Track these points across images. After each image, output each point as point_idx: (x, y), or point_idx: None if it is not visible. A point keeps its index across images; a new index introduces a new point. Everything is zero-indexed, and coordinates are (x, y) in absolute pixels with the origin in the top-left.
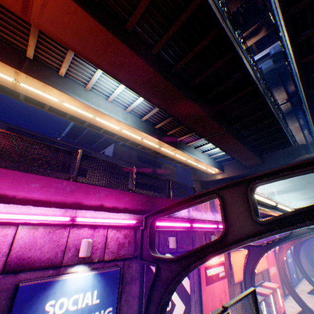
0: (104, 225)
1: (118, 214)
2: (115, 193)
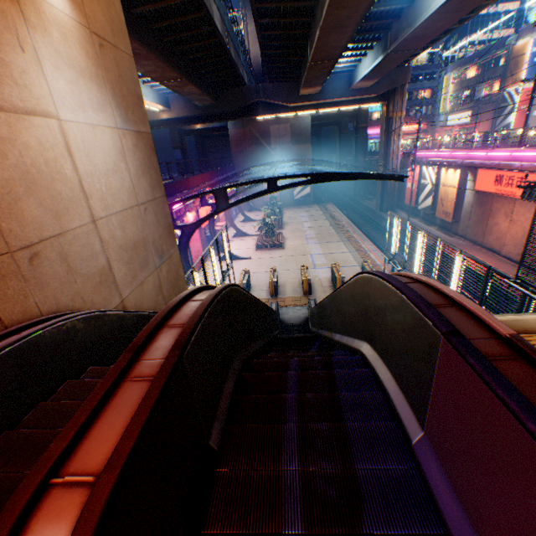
0: None
1: None
2: None
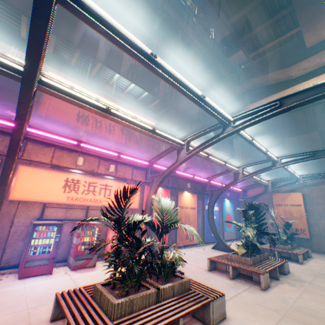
0: None
1: None
2: None
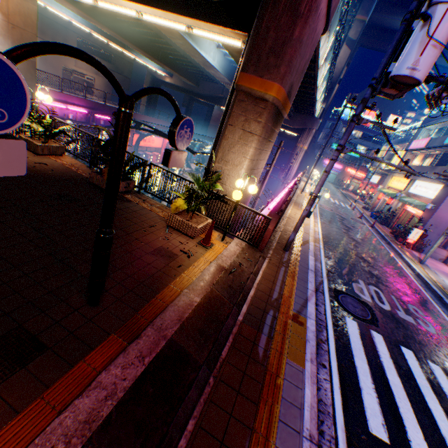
0: (76, 111)
1: (81, 108)
2: (79, 100)
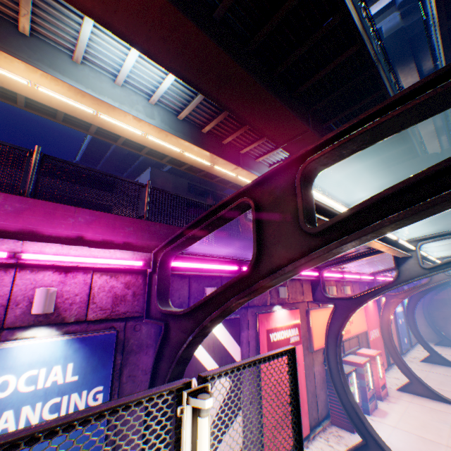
0: (86, 269)
1: (111, 251)
2: (106, 219)
